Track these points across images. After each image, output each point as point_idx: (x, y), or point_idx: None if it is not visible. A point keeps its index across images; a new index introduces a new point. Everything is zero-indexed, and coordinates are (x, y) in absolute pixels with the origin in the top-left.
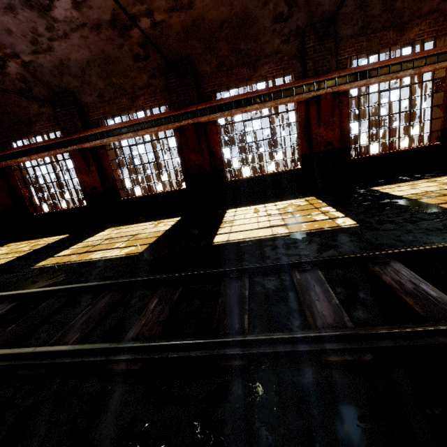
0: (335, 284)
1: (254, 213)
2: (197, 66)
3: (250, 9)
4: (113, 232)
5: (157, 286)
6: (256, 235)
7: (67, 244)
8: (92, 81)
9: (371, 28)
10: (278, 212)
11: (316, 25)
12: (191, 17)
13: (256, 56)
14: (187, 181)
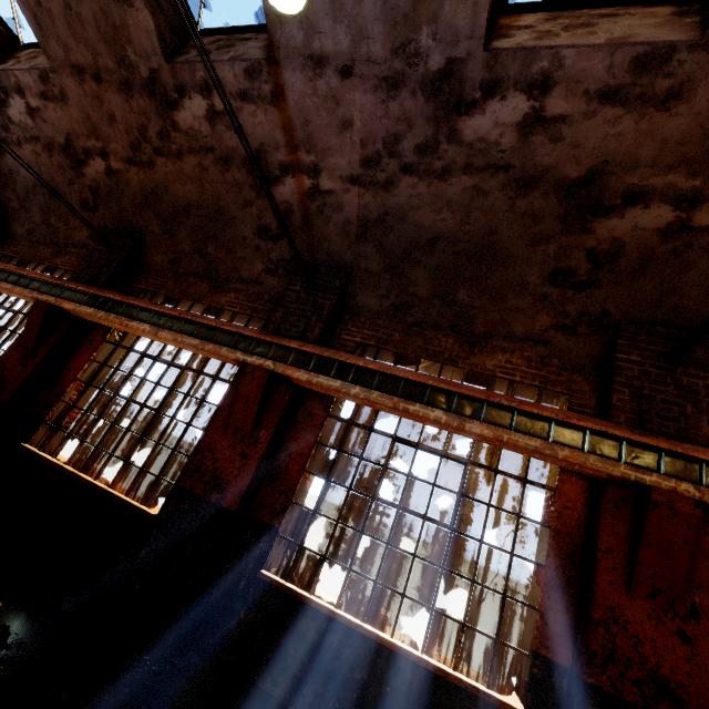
0: None
1: None
2: (148, 248)
3: (227, 203)
4: None
5: None
6: None
7: None
8: (33, 210)
9: (415, 315)
10: None
11: (320, 268)
12: (153, 181)
13: (227, 273)
14: None
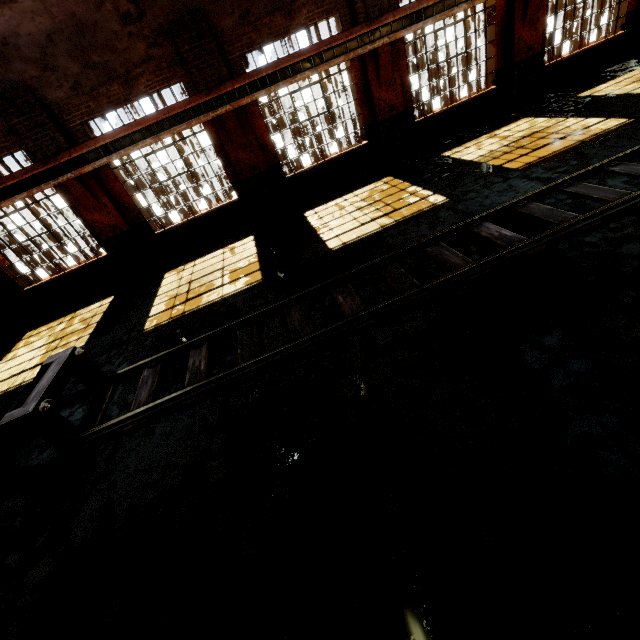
0: (454, 247)
1: (341, 210)
2: (214, 19)
3: None
4: (182, 275)
5: (324, 292)
6: (367, 231)
7: (140, 304)
8: (59, 64)
9: None
10: (367, 203)
11: None
12: None
13: None
14: (237, 189)
